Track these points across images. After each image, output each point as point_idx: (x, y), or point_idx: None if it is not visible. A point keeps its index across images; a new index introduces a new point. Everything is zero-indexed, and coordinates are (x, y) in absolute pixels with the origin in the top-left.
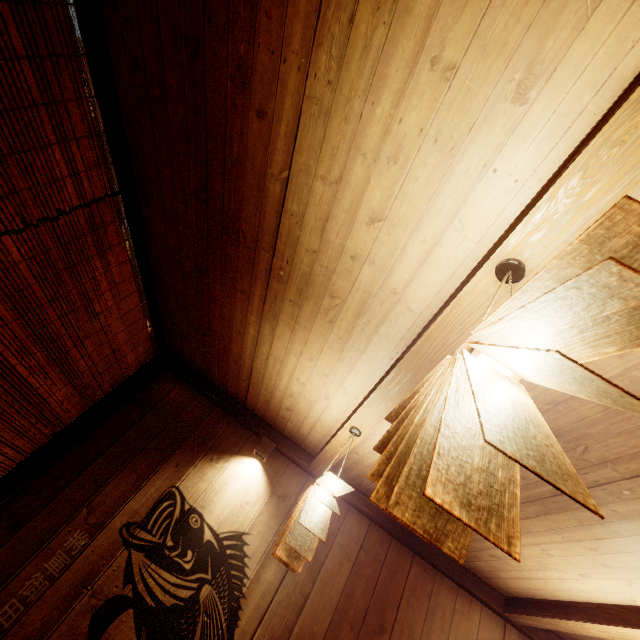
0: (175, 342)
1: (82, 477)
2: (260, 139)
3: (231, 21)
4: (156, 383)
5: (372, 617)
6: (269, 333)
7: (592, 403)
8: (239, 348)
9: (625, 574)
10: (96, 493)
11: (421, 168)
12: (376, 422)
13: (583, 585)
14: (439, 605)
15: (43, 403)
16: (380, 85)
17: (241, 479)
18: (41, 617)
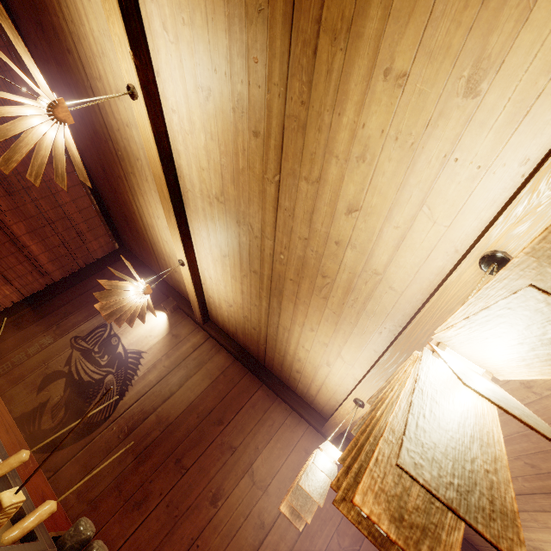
0: (124, 238)
1: (59, 310)
2: (75, 66)
3: (41, 6)
4: (115, 266)
5: (215, 414)
6: (139, 205)
7: (229, 183)
8: (139, 226)
9: (335, 348)
10: (64, 319)
11: (110, 53)
12: (181, 248)
13: (335, 377)
14: (271, 418)
15: (35, 259)
16: (81, 14)
17: (151, 322)
18: (19, 373)
